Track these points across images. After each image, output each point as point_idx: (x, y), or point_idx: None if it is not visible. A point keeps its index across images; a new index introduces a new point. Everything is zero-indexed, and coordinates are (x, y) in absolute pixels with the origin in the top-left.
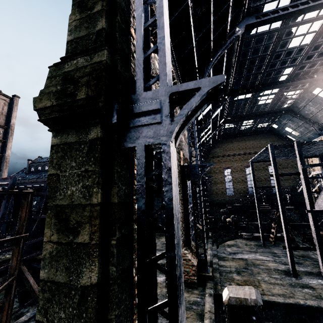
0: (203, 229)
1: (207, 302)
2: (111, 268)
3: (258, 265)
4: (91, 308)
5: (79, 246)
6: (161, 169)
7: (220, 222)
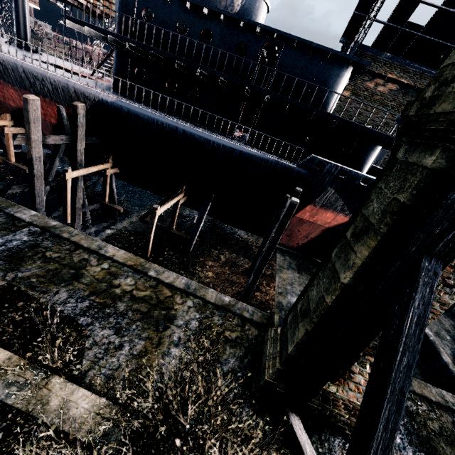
0: None
1: None
2: None
3: None
4: None
5: None
6: None
7: None
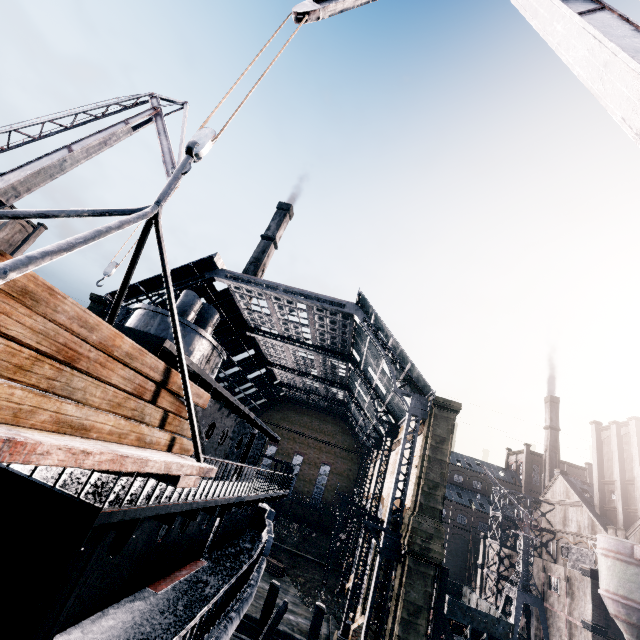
0: None
1: None
2: None
3: None
4: None
5: None
6: None
7: None
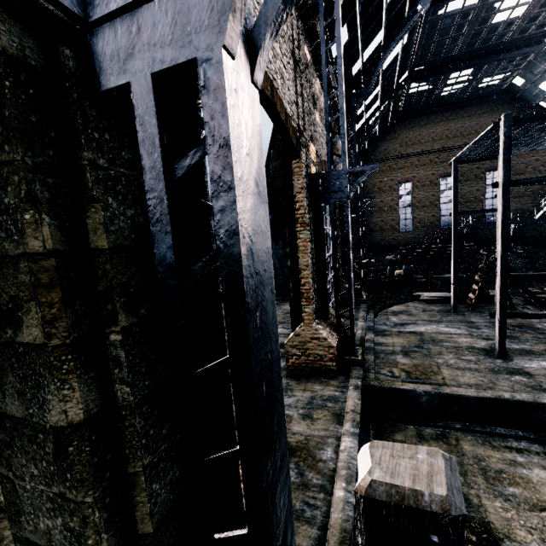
0: (350, 291)
1: (350, 397)
2: (119, 388)
3: (440, 342)
4: (81, 465)
5: (29, 351)
6: (205, 148)
7: (383, 276)
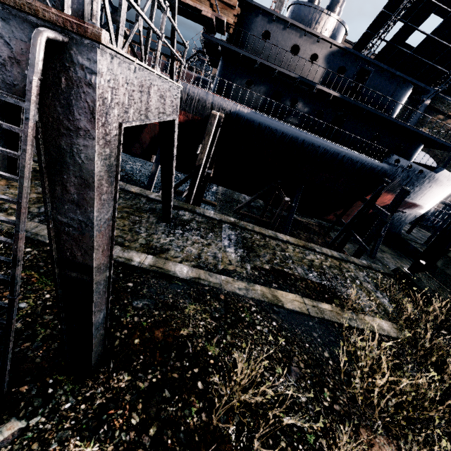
0: None
1: None
2: None
3: None
4: None
5: None
6: None
7: None
